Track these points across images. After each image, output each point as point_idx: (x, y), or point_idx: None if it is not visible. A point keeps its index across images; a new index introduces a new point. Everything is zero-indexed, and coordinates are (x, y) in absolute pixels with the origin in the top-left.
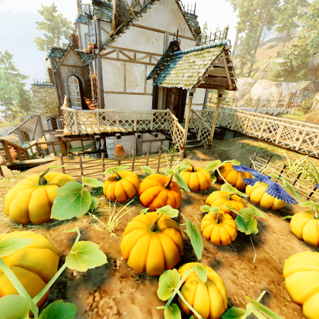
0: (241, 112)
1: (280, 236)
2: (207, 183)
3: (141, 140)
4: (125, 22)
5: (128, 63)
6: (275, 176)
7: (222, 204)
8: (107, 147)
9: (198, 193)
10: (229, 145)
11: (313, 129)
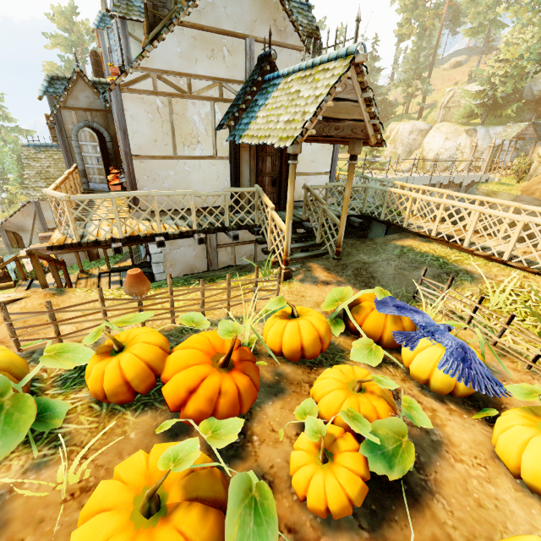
0: (400, 185)
1: (471, 469)
2: (319, 343)
3: (215, 244)
4: (169, 20)
5: (177, 99)
6: (461, 325)
7: (341, 404)
8: (152, 259)
9: (300, 365)
10: (375, 252)
11: (537, 220)
